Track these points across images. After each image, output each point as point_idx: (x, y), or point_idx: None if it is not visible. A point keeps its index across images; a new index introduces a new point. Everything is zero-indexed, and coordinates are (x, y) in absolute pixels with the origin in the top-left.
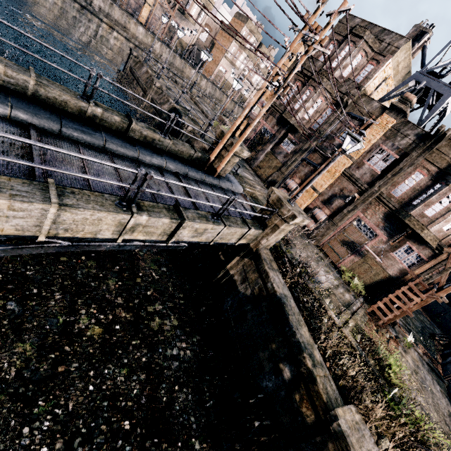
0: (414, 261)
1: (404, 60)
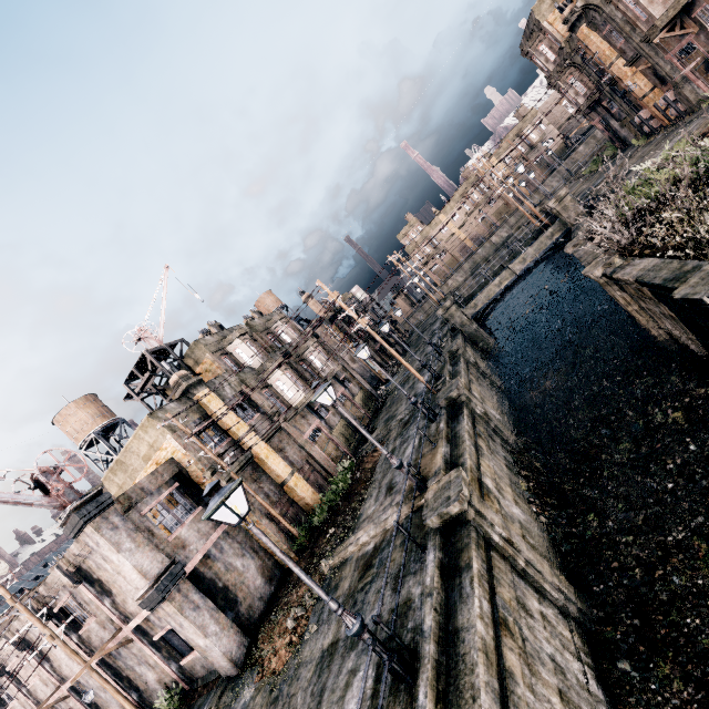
0: None
1: None
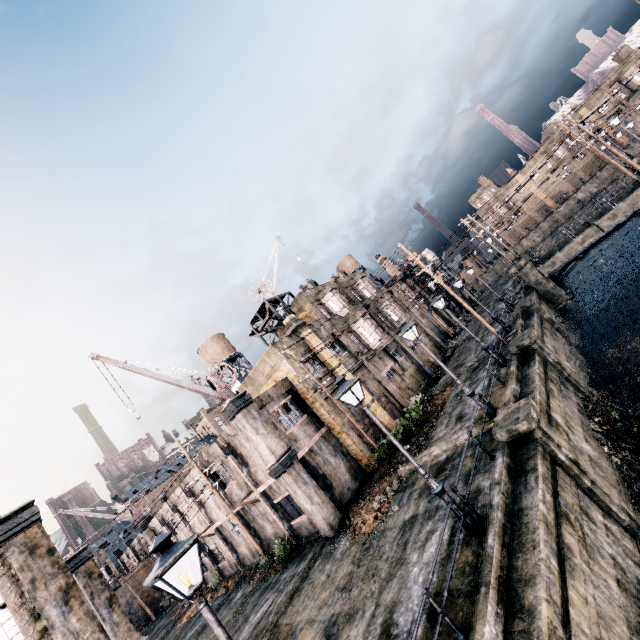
0: None
1: None
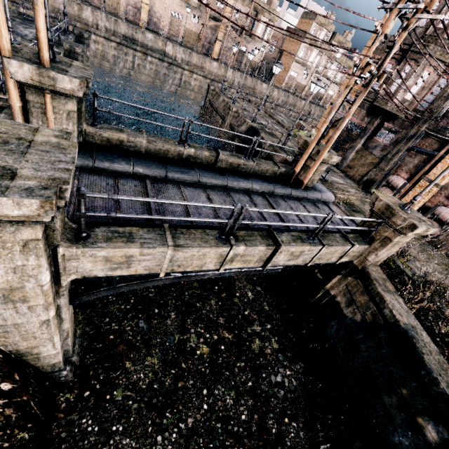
0: None
1: None
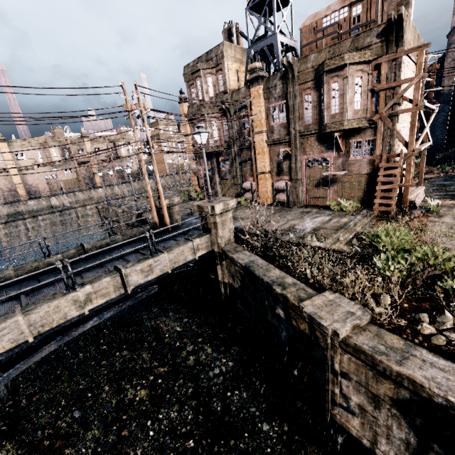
0: (370, 147)
1: (236, 51)
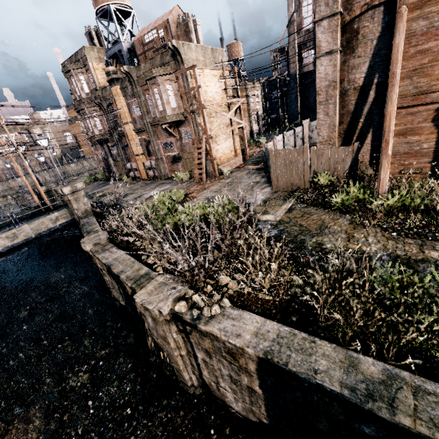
0: (191, 133)
1: (100, 53)
